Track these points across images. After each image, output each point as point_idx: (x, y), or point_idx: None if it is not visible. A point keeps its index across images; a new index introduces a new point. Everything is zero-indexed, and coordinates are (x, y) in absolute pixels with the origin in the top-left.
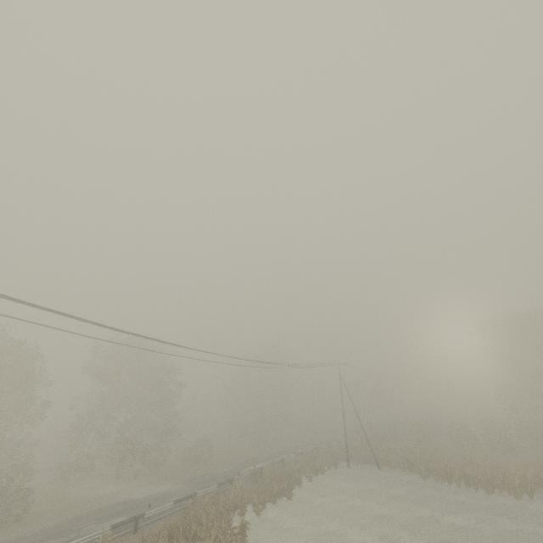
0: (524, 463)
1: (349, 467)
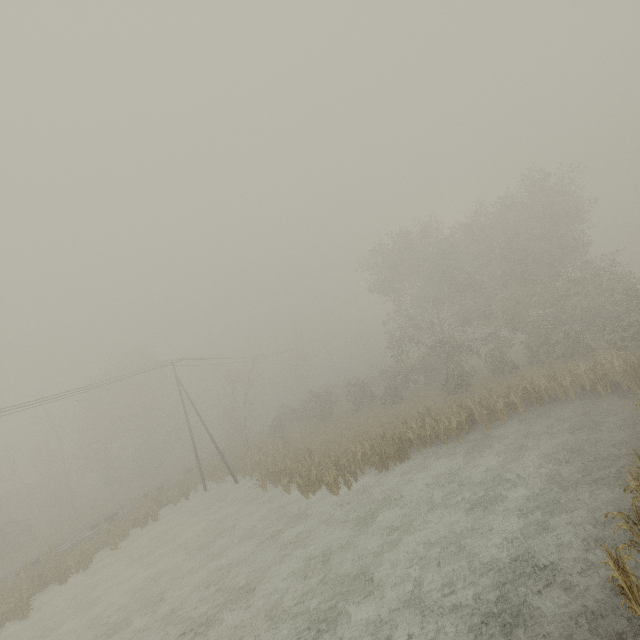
0: (392, 420)
1: (207, 491)
